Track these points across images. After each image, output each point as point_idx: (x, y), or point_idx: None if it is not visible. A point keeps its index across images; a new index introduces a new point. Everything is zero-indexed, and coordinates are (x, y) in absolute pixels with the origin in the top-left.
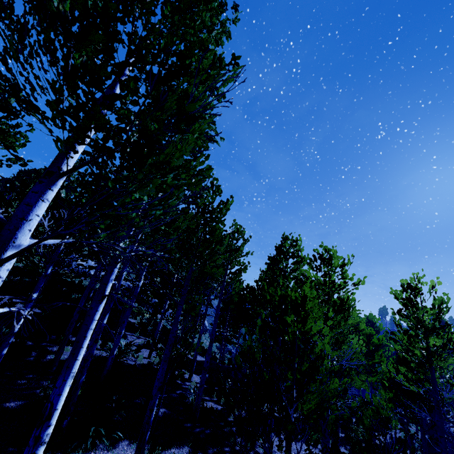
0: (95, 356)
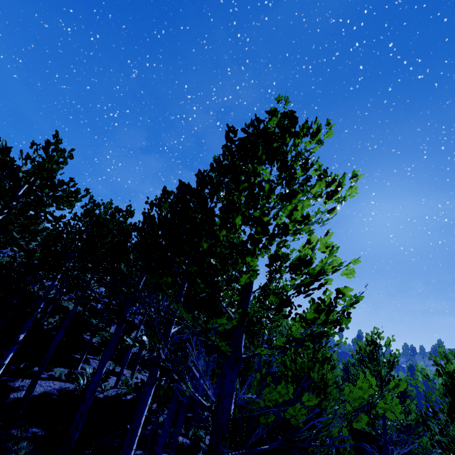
0: (61, 390)
